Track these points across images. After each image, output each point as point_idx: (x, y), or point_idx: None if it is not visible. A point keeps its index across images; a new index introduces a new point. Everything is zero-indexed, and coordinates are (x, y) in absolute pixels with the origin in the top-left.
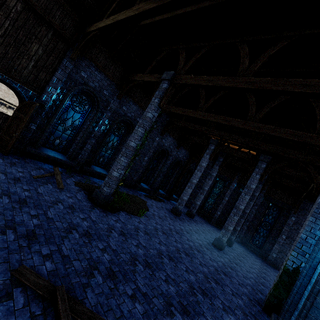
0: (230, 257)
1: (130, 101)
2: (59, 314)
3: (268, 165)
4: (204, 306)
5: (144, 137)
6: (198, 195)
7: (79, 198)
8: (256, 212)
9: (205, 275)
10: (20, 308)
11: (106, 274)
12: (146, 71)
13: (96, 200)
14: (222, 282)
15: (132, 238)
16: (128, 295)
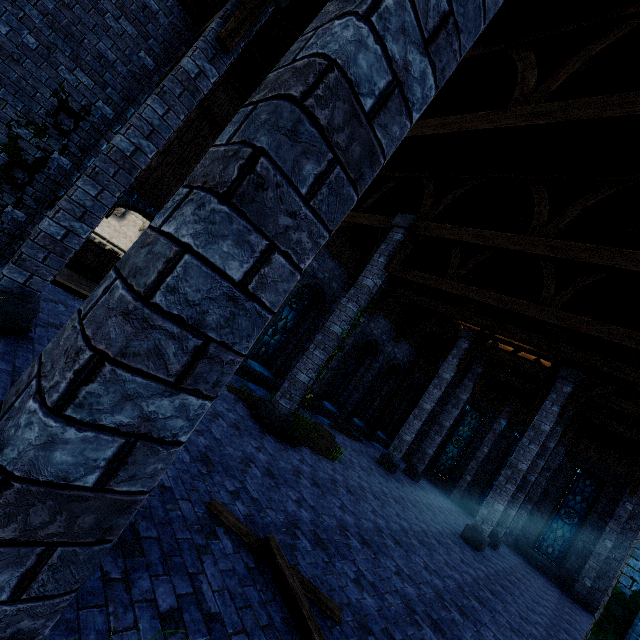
0: (497, 567)
1: (325, 253)
2: (280, 571)
3: (577, 389)
4: (466, 631)
5: (356, 318)
6: (431, 435)
7: (241, 413)
8: (547, 485)
9: (459, 585)
10: (231, 553)
11: (313, 540)
12: (362, 208)
13: (267, 421)
14: (489, 605)
15: (331, 494)
16: (351, 578)
